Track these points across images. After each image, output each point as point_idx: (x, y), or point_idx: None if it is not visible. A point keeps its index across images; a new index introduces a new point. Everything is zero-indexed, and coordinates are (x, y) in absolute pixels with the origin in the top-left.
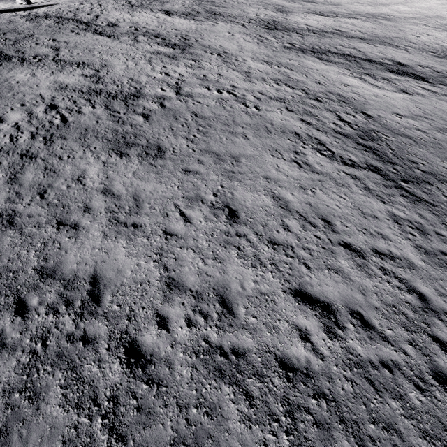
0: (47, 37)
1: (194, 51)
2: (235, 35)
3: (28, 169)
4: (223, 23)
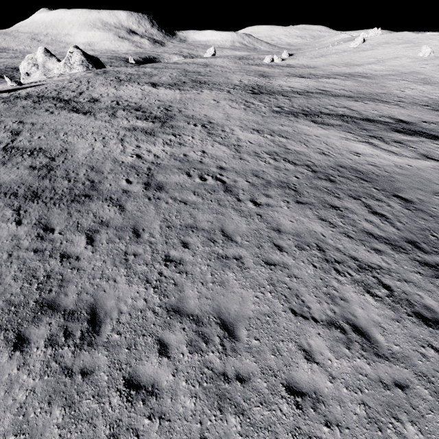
0: (14, 119)
1: (176, 123)
2: (221, 103)
3: None
4: (208, 91)
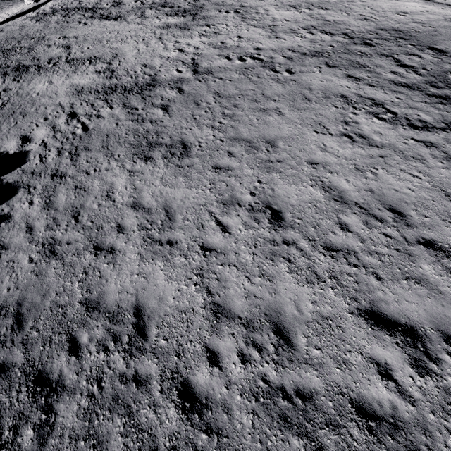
0: (57, 35)
1: (207, 13)
2: None
3: (60, 190)
4: None
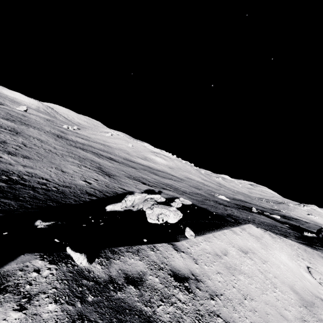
0: None
1: (23, 135)
2: (42, 135)
3: None
4: (33, 129)
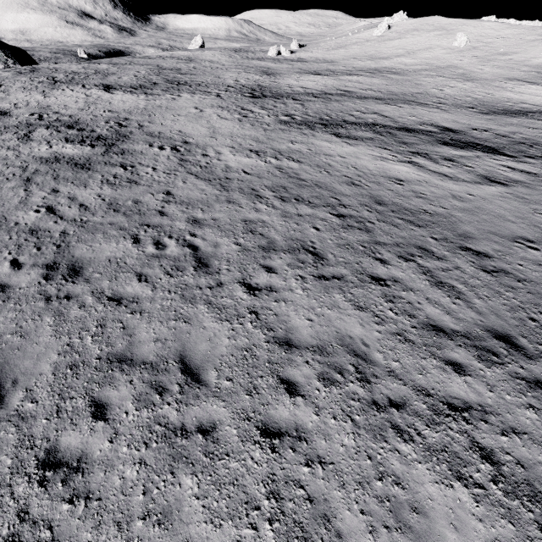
0: None
1: (130, 146)
2: (205, 111)
3: None
4: (188, 95)
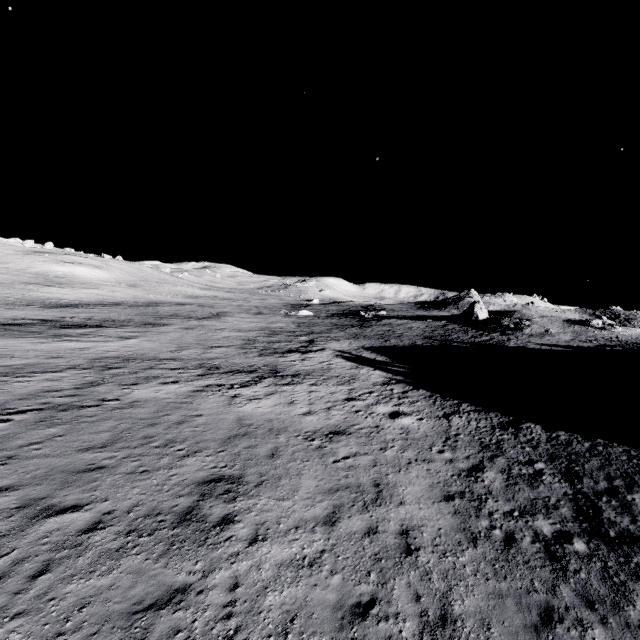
0: None
1: None
2: None
3: None
4: None
